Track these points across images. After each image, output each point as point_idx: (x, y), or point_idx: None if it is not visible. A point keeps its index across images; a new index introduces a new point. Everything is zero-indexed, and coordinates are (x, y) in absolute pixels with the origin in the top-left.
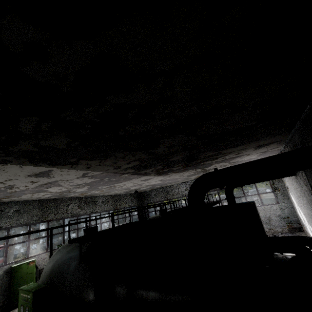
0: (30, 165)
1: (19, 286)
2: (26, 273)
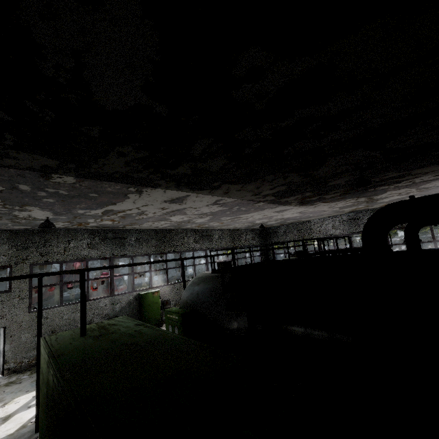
0: (174, 189)
1: (148, 312)
2: (152, 302)
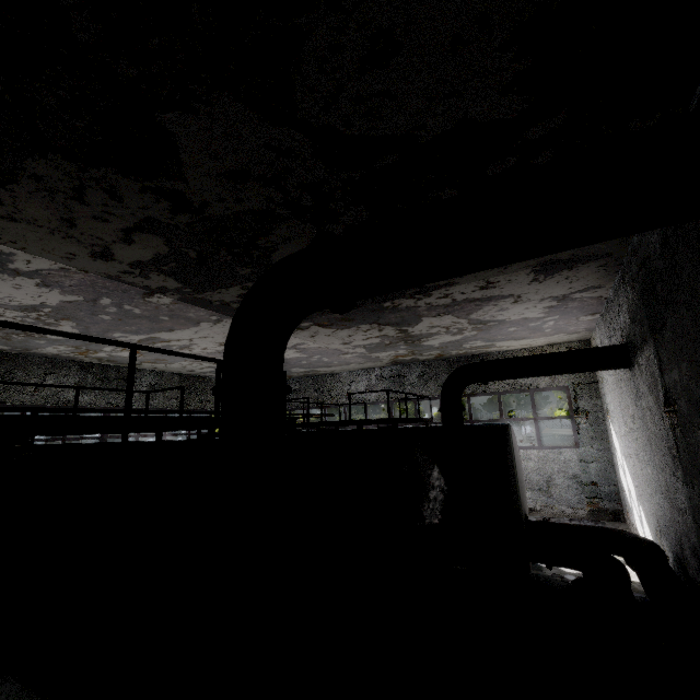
0: None
1: None
2: None
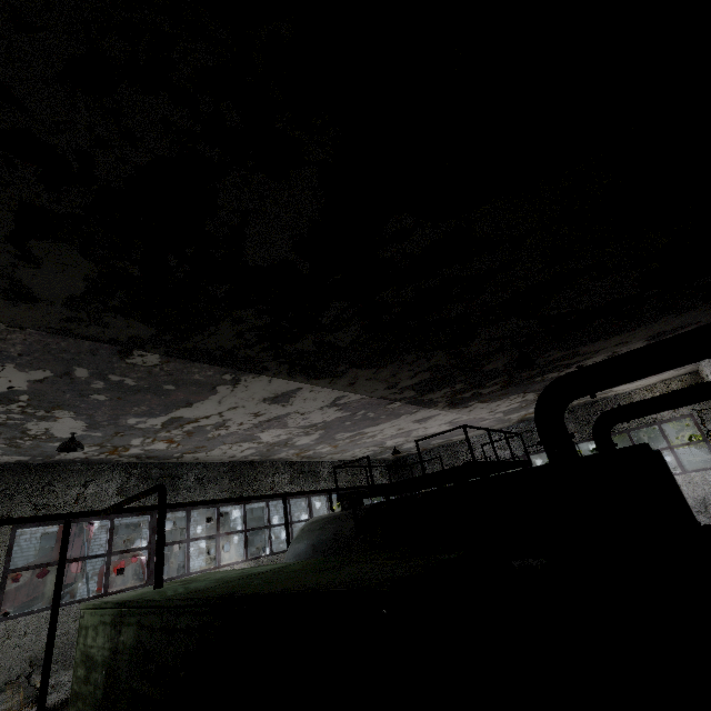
0: (284, 377)
1: None
2: None
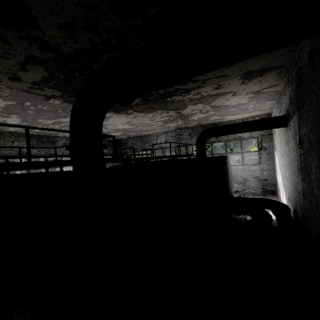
0: None
1: None
2: None
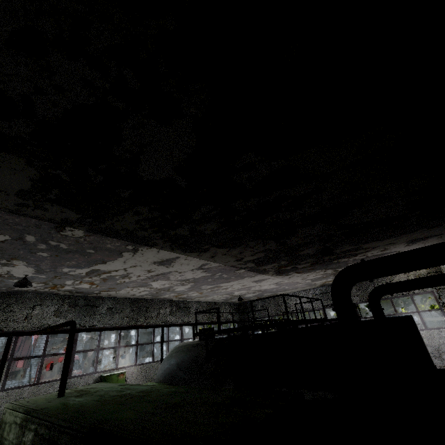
0: (167, 249)
1: None
2: None
